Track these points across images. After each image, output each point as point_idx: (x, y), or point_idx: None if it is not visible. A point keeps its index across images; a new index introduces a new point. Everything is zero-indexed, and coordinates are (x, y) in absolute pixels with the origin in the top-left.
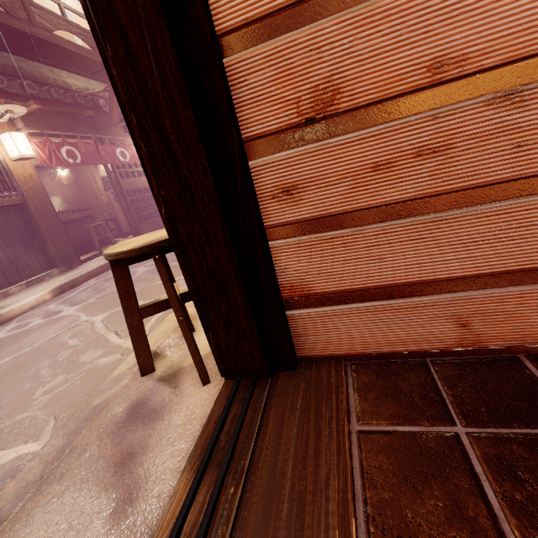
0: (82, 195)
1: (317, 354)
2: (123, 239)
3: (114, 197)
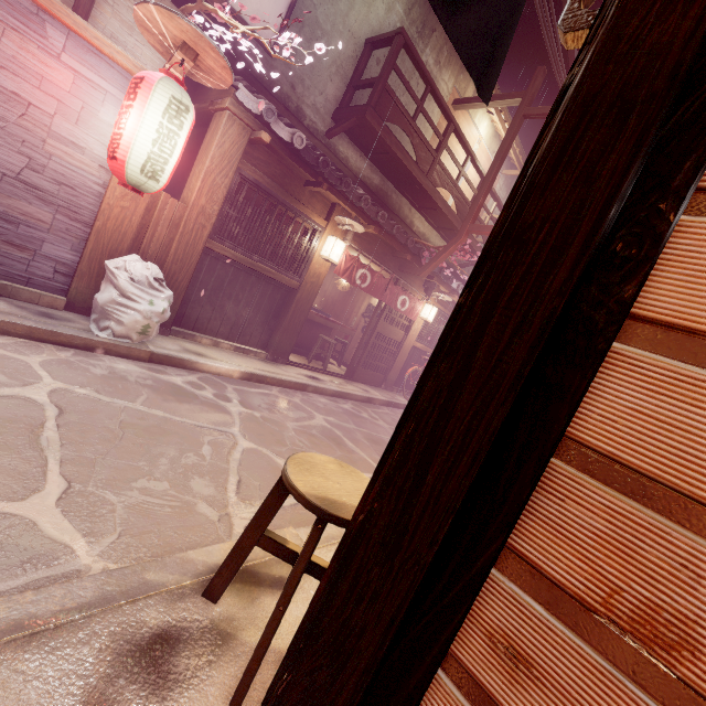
0: (342, 304)
1: None
2: (335, 367)
3: (363, 326)
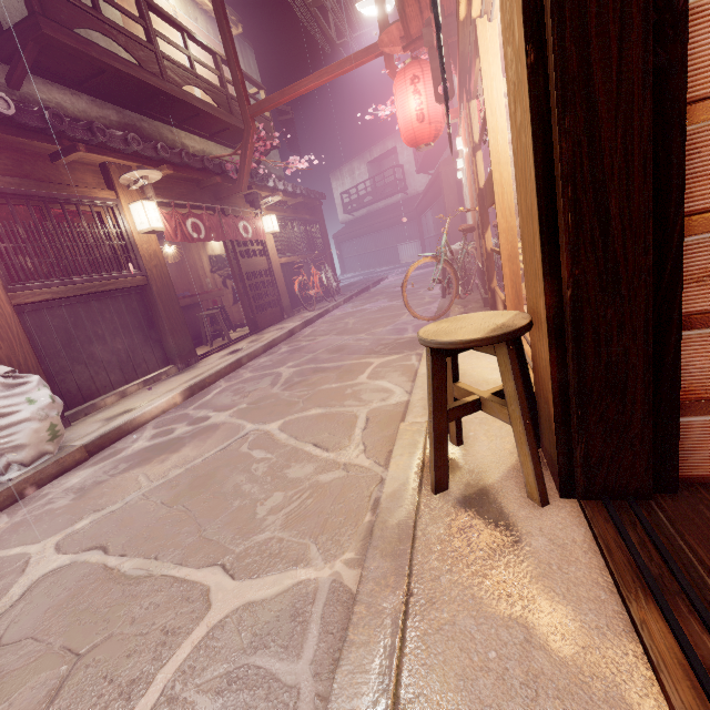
0: (182, 277)
1: (701, 474)
2: (233, 333)
3: (222, 281)
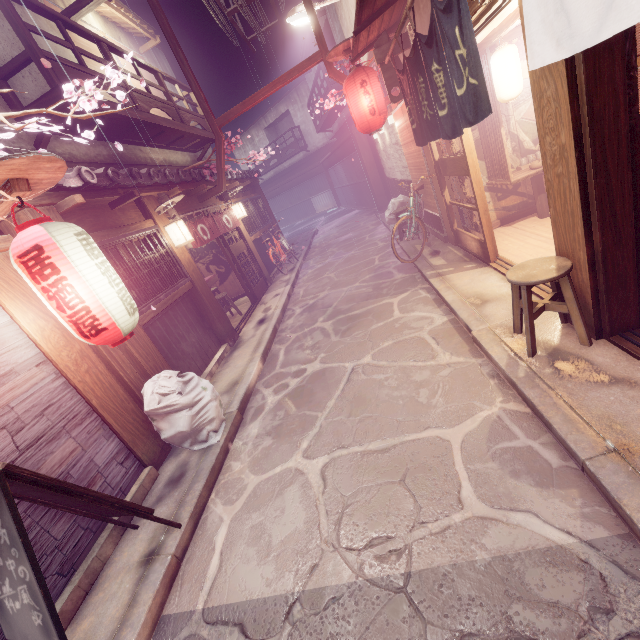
0: None
1: None
2: (233, 309)
3: (205, 268)
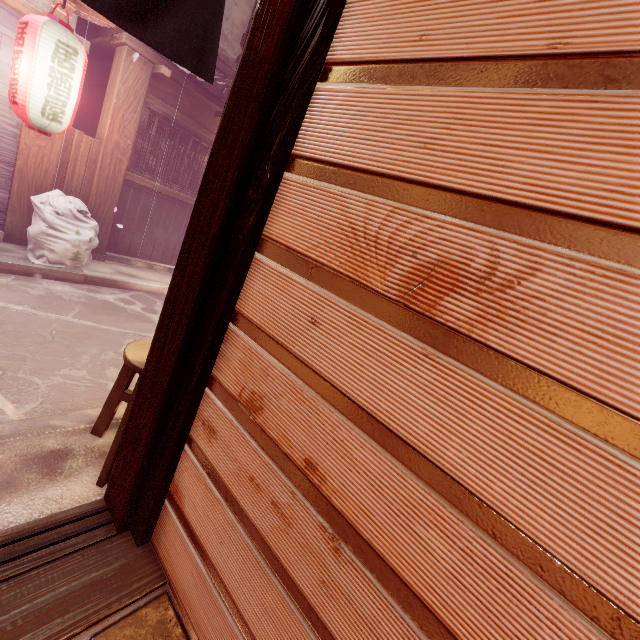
0: None
1: (160, 553)
2: None
3: None
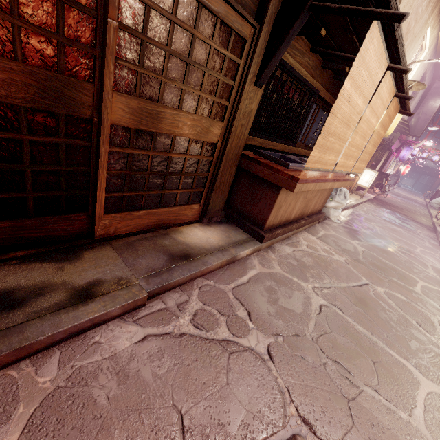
0: None
1: None
2: None
3: None
